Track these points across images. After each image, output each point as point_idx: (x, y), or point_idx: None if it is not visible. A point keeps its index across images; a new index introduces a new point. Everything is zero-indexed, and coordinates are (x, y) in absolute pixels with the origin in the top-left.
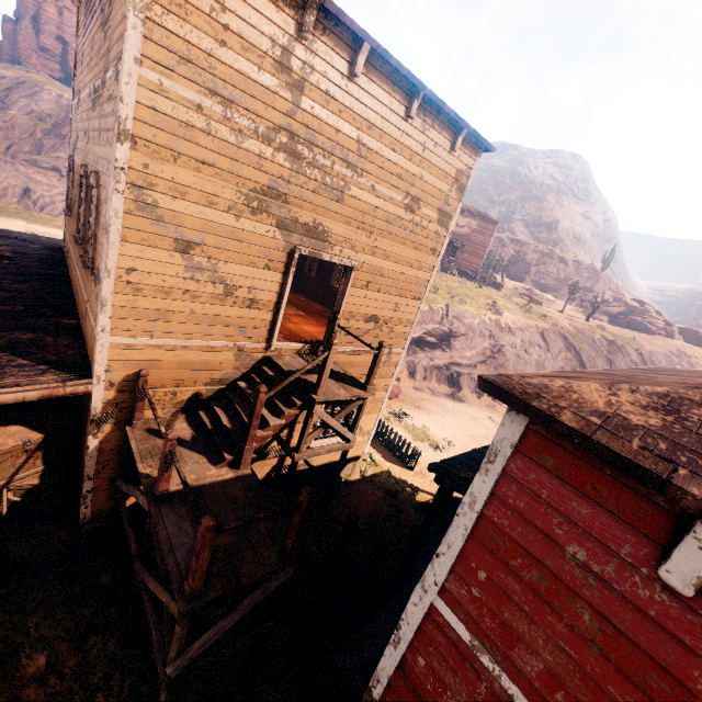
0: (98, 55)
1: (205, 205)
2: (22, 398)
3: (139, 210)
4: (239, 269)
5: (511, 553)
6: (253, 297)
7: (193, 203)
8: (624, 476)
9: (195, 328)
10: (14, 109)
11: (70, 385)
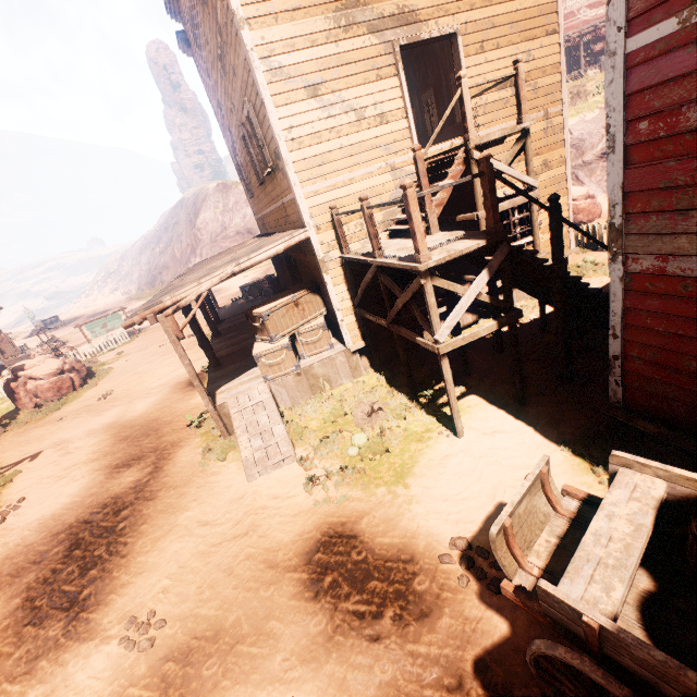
0: (211, 34)
1: (310, 47)
2: (276, 253)
3: (274, 77)
4: (358, 91)
5: None
6: (381, 112)
7: (302, 51)
8: None
9: (351, 161)
10: (202, 213)
11: (296, 237)
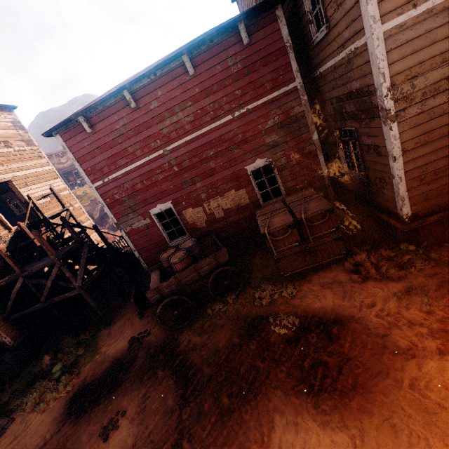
0: None
1: None
2: None
3: None
4: None
5: (85, 158)
6: None
7: None
8: (74, 126)
9: None
10: None
11: None
